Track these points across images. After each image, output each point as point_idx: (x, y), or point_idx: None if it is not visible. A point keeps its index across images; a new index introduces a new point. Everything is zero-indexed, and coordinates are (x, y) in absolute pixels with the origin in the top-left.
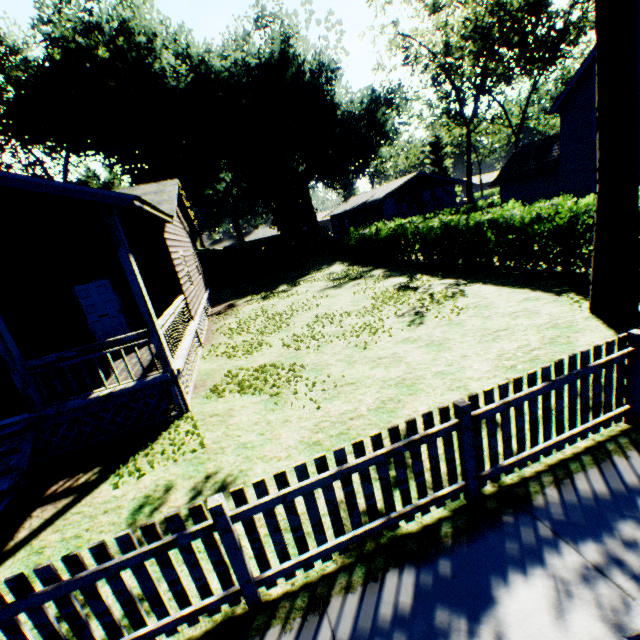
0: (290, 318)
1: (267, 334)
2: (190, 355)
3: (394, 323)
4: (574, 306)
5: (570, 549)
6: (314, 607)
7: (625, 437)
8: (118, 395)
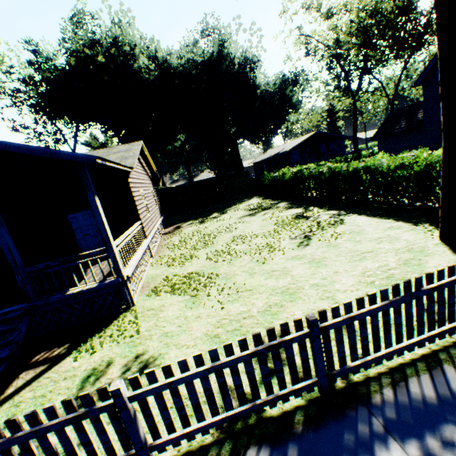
0: (215, 238)
1: (197, 249)
2: (141, 264)
3: (288, 244)
4: (427, 234)
5: (397, 445)
6: None
7: (455, 348)
8: (86, 292)
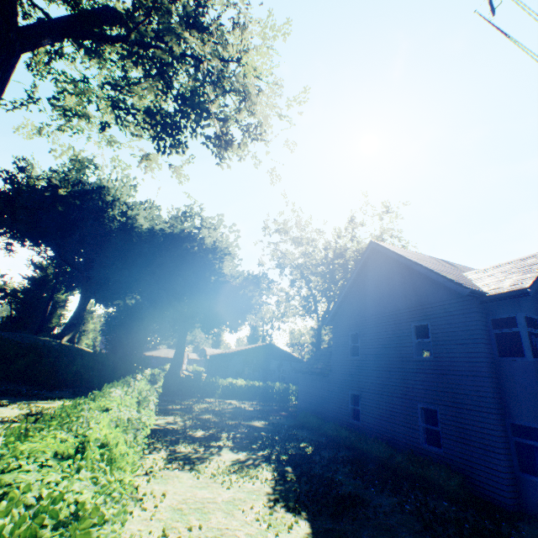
0: None
1: None
2: None
3: None
4: None
5: None
6: None
7: None
8: None
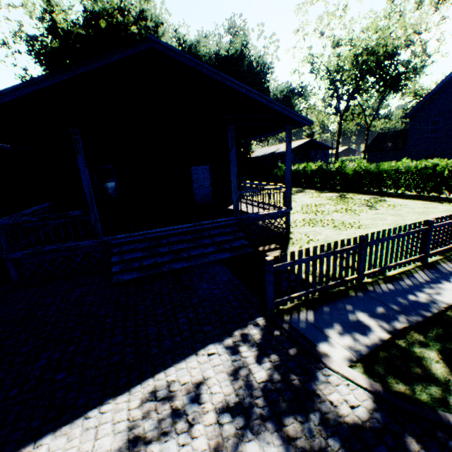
0: None
1: None
2: None
3: (360, 208)
4: None
5: None
6: (449, 260)
7: None
8: (267, 216)
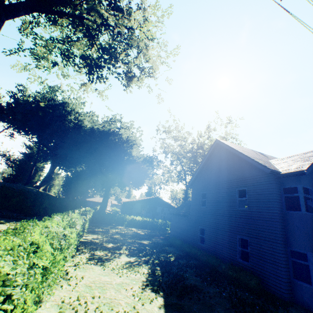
0: None
1: None
2: None
3: None
4: None
5: None
6: None
7: None
8: None
